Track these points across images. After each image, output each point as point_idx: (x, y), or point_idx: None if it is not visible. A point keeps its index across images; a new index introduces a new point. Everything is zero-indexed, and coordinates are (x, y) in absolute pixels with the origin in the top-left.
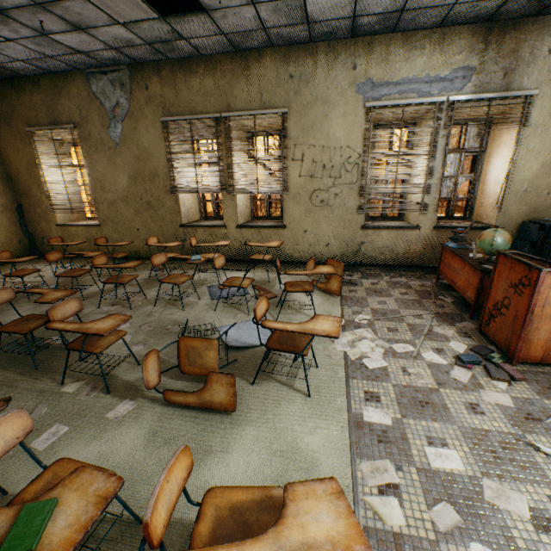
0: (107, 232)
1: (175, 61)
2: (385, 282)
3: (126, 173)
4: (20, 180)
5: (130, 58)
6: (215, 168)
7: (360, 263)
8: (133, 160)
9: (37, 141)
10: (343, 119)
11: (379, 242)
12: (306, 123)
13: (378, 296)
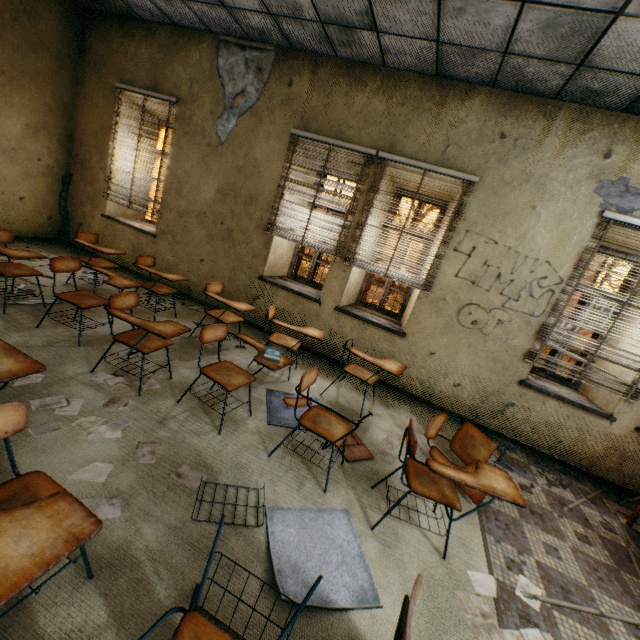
0: (161, 247)
1: (343, 62)
2: (542, 492)
3: (216, 183)
4: (82, 143)
5: (285, 38)
6: (339, 220)
7: (495, 429)
8: (232, 170)
9: (123, 104)
10: (558, 221)
11: (538, 413)
12: (498, 207)
13: (540, 527)
